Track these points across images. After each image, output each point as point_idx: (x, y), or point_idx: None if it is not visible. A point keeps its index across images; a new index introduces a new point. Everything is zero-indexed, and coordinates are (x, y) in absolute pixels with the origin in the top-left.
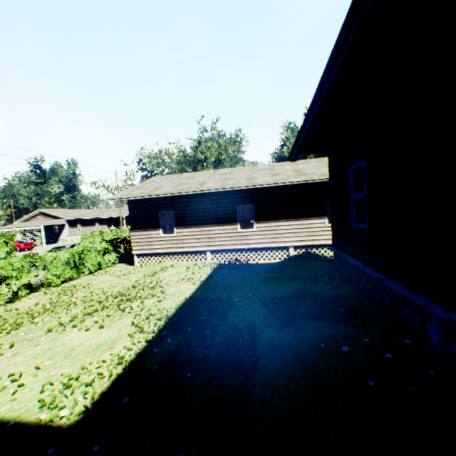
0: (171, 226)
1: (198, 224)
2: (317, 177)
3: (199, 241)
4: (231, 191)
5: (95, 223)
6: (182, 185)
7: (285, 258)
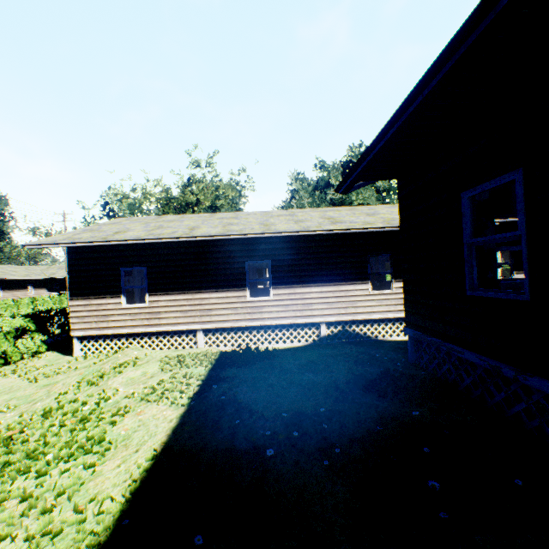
0: (143, 291)
1: (185, 288)
2: (360, 225)
3: (186, 314)
4: (237, 240)
5: (27, 286)
6: (162, 229)
7: (313, 340)
